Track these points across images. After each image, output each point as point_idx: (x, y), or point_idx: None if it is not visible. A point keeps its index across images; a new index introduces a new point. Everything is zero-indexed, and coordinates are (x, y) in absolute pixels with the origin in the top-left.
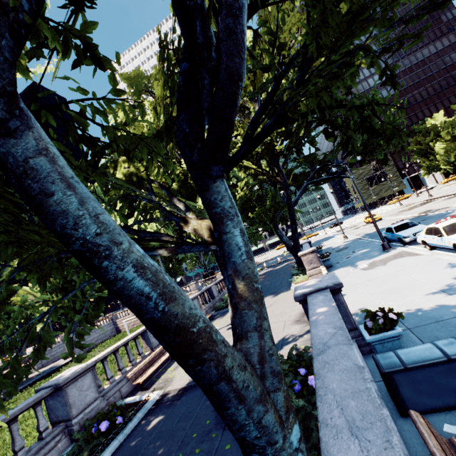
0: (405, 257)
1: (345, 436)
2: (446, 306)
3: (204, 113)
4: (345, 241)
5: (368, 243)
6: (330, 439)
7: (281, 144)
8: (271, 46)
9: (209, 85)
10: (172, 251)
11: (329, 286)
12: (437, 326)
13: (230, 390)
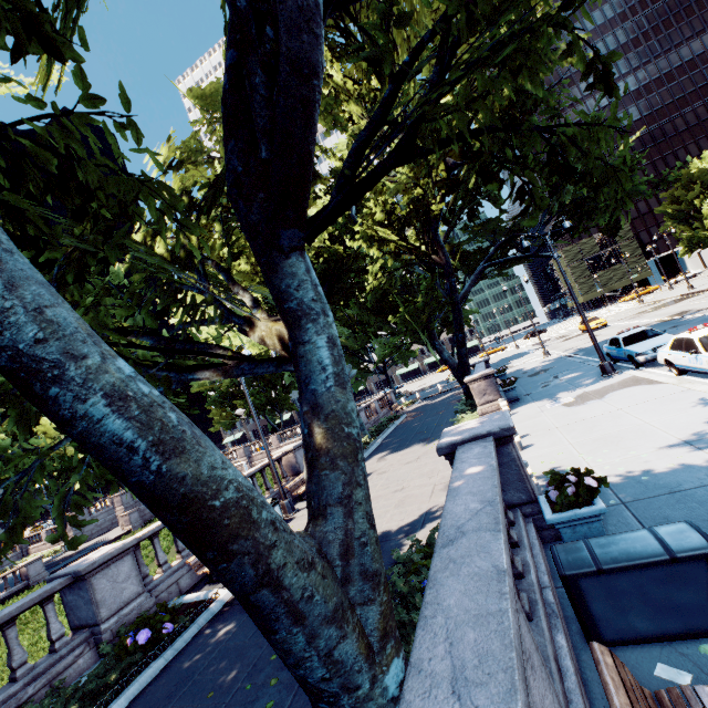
0: (636, 387)
1: (442, 694)
2: (689, 468)
3: (258, 137)
4: (545, 359)
5: (581, 363)
6: (417, 699)
7: (442, 202)
8: (382, 18)
9: (265, 87)
10: (223, 373)
11: (493, 431)
12: (671, 500)
13: (278, 603)
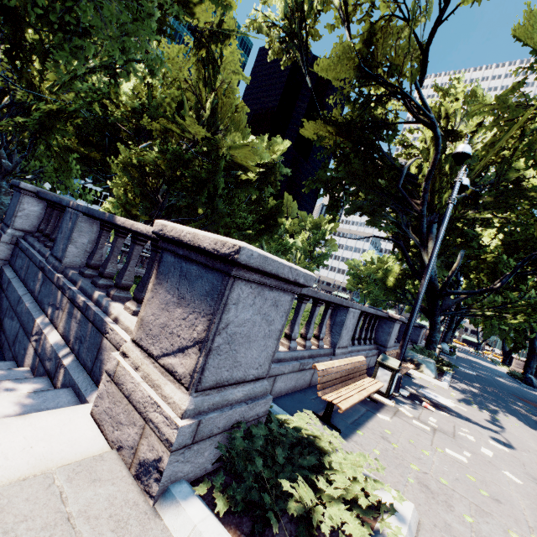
0: None
1: None
2: None
3: None
4: None
5: None
6: None
7: None
8: None
9: None
10: None
11: None
12: None
13: (533, 360)
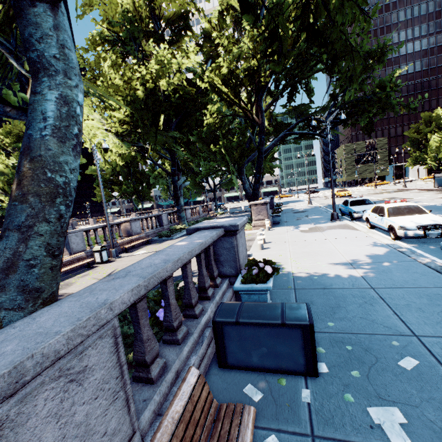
0: (344, 229)
1: None
2: (342, 277)
3: None
4: (308, 206)
5: (324, 212)
6: None
7: (270, 77)
8: None
9: None
10: None
11: (225, 225)
12: (321, 292)
13: None
